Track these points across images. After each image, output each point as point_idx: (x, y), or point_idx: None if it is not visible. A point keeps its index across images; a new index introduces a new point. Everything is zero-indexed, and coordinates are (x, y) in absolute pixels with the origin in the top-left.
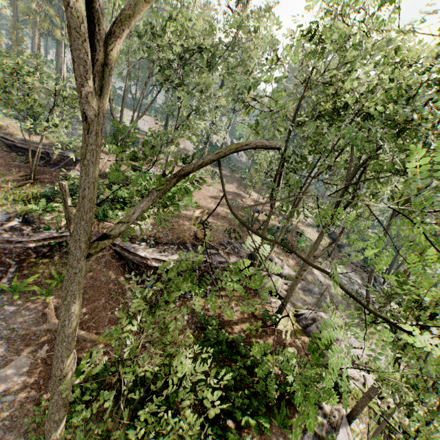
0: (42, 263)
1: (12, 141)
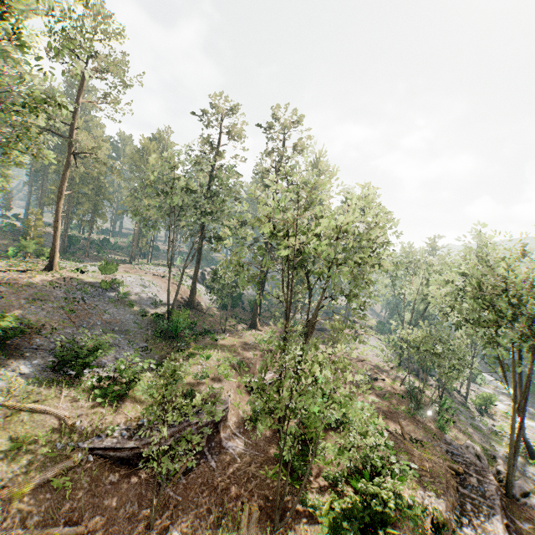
0: None
1: (128, 448)
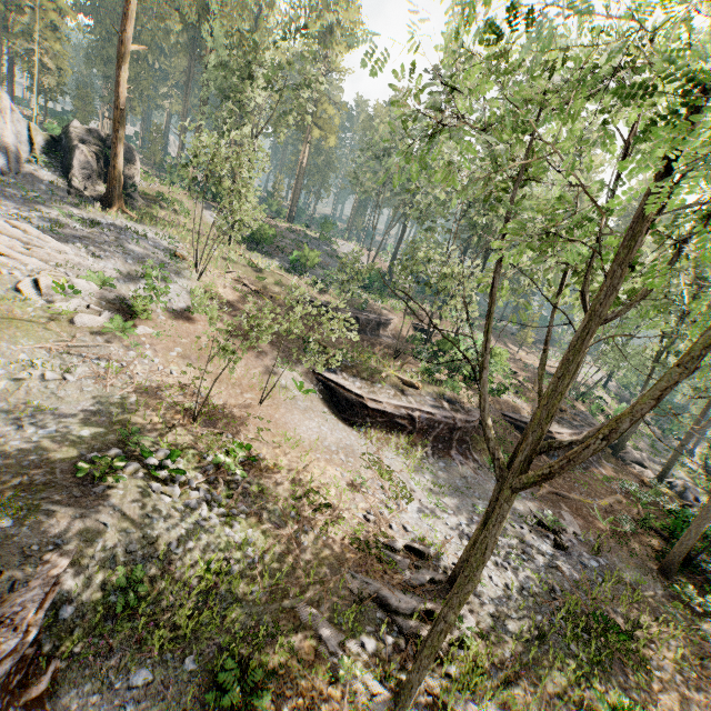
0: (480, 440)
1: (325, 306)
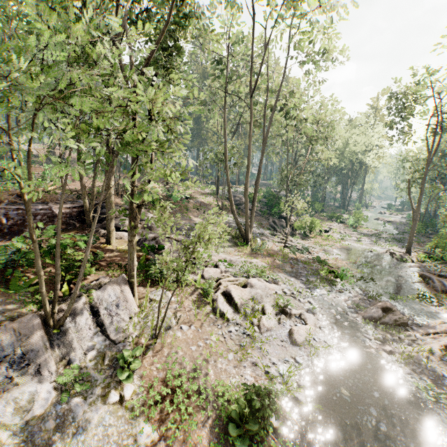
0: None
1: None
